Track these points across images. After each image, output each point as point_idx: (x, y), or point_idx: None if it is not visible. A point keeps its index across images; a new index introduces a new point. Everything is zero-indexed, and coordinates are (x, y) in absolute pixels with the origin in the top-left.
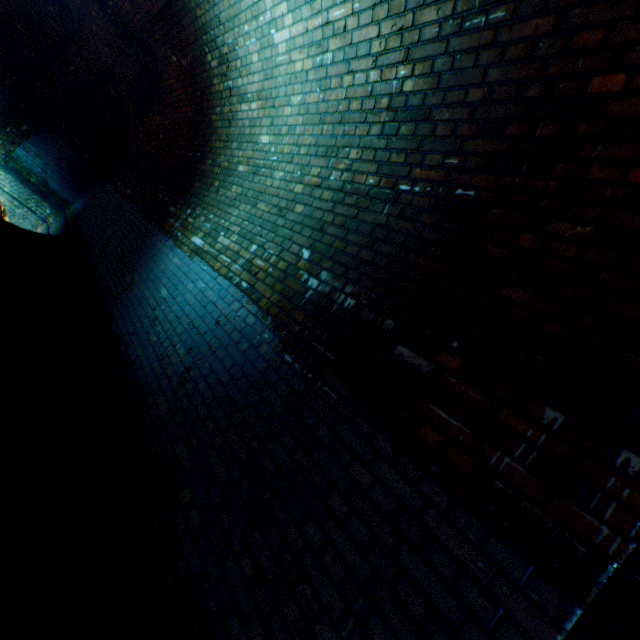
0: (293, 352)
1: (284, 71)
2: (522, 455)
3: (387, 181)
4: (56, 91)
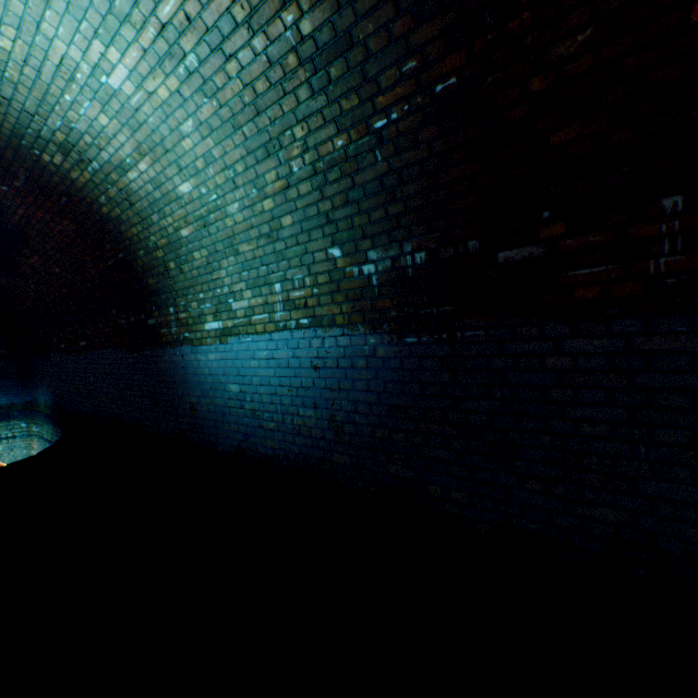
0: (410, 333)
1: (150, 109)
2: (671, 248)
3: (357, 131)
4: None
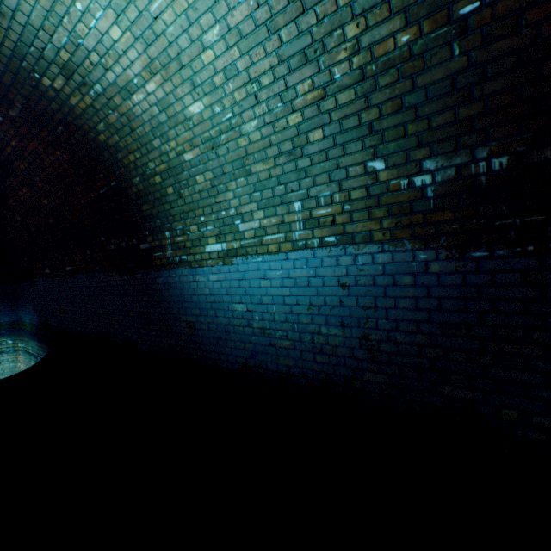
0: (479, 246)
1: (171, 16)
2: None
3: (432, 21)
4: None
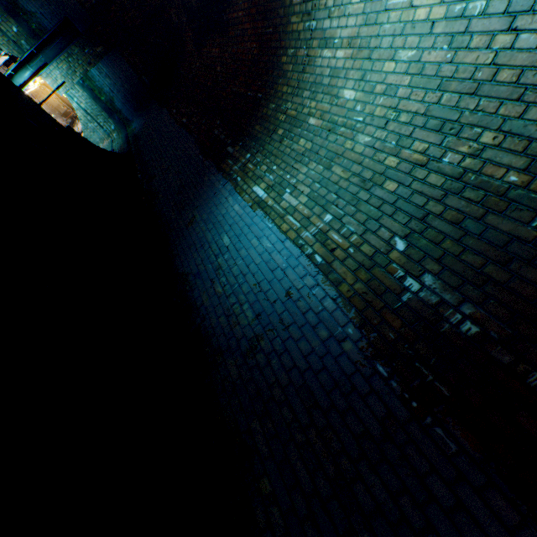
0: (388, 364)
1: (396, 17)
2: None
3: None
4: (126, 15)
